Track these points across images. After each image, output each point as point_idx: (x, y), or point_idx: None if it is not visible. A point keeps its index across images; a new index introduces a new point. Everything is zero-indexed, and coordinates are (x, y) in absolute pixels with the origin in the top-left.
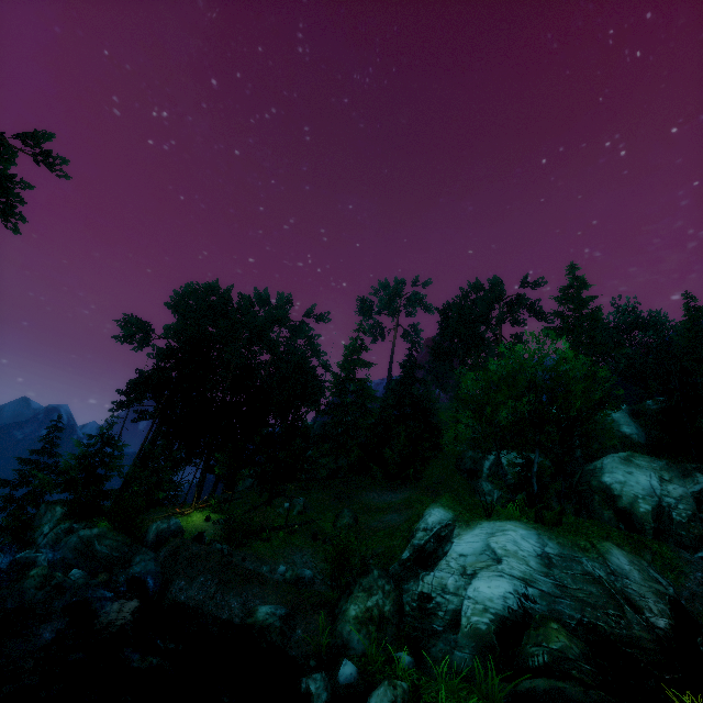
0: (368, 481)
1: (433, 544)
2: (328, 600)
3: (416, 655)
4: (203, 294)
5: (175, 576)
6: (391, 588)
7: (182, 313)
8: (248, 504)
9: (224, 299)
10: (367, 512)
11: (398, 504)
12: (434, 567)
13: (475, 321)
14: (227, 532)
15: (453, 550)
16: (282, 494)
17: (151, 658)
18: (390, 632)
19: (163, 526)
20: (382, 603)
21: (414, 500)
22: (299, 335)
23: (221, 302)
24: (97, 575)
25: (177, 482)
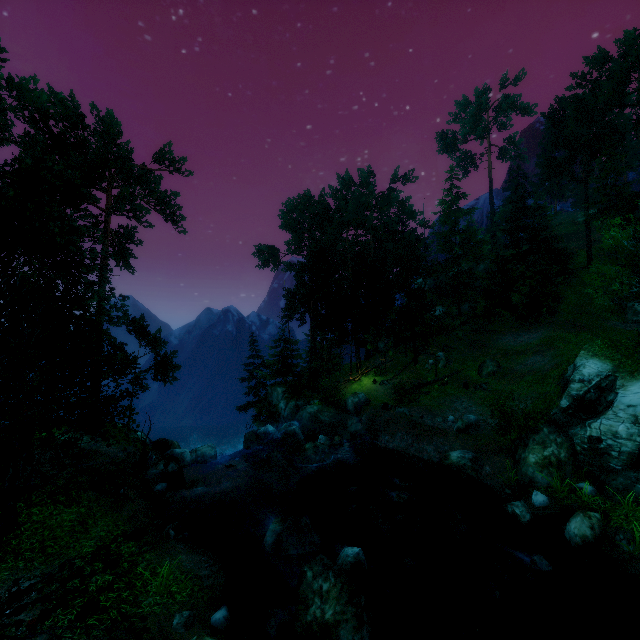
0: (498, 325)
1: (593, 394)
2: (504, 445)
3: (596, 485)
4: (302, 206)
5: (379, 432)
6: (562, 440)
7: (293, 229)
8: (399, 365)
9: (322, 206)
10: (506, 356)
11: (537, 345)
12: (599, 415)
13: (600, 111)
14: (398, 394)
15: (618, 401)
16: (423, 353)
17: (402, 495)
18: (568, 470)
19: (355, 400)
20: (557, 452)
21: (554, 339)
22: (390, 205)
23: (321, 210)
24: (333, 437)
25: (340, 358)
